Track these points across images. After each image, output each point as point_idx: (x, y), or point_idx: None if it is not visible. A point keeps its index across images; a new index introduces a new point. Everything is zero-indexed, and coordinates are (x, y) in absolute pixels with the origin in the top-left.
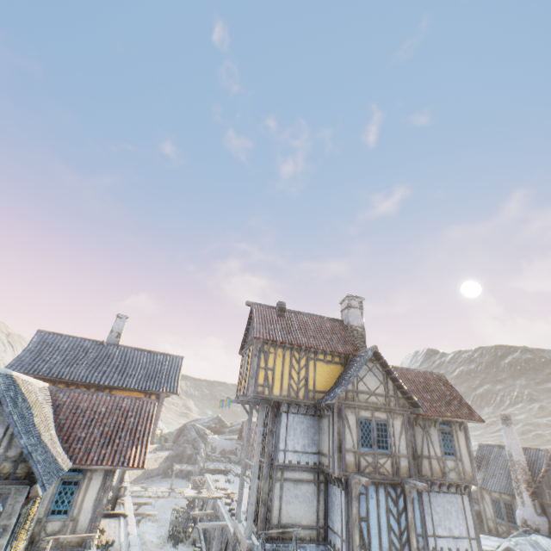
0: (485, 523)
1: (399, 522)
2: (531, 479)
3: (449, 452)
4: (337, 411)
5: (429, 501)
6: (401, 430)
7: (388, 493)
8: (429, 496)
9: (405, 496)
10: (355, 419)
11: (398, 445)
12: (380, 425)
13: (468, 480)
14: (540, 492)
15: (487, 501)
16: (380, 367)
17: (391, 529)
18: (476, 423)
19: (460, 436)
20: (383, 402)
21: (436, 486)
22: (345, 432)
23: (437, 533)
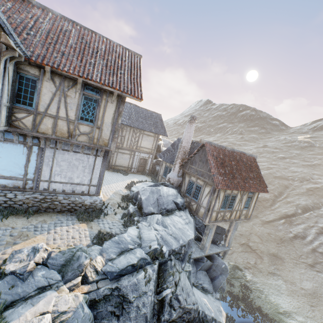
0: (157, 177)
1: None
2: (187, 158)
3: (88, 119)
4: None
5: (53, 156)
6: None
7: None
8: (54, 152)
9: None
10: None
11: None
12: None
13: (100, 146)
14: (186, 166)
15: (163, 167)
16: None
17: None
18: (133, 99)
19: (109, 108)
20: None
21: (68, 146)
22: None
23: (54, 180)
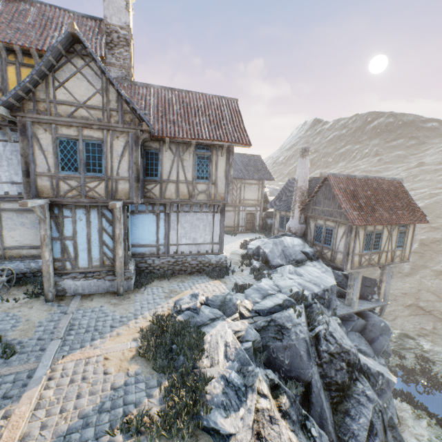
0: (272, 232)
1: (113, 238)
2: (307, 199)
3: (203, 177)
4: (19, 129)
5: (177, 220)
6: (124, 152)
7: (103, 215)
8: (177, 216)
9: (115, 216)
10: (51, 139)
11: (117, 168)
12: (91, 146)
13: (218, 201)
14: (307, 209)
15: (277, 218)
16: (96, 67)
17: (104, 244)
18: (242, 147)
19: (220, 162)
20: (99, 118)
21: (188, 208)
22: (35, 154)
23: (181, 242)
